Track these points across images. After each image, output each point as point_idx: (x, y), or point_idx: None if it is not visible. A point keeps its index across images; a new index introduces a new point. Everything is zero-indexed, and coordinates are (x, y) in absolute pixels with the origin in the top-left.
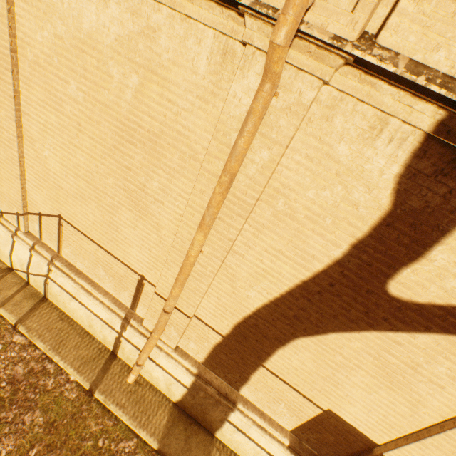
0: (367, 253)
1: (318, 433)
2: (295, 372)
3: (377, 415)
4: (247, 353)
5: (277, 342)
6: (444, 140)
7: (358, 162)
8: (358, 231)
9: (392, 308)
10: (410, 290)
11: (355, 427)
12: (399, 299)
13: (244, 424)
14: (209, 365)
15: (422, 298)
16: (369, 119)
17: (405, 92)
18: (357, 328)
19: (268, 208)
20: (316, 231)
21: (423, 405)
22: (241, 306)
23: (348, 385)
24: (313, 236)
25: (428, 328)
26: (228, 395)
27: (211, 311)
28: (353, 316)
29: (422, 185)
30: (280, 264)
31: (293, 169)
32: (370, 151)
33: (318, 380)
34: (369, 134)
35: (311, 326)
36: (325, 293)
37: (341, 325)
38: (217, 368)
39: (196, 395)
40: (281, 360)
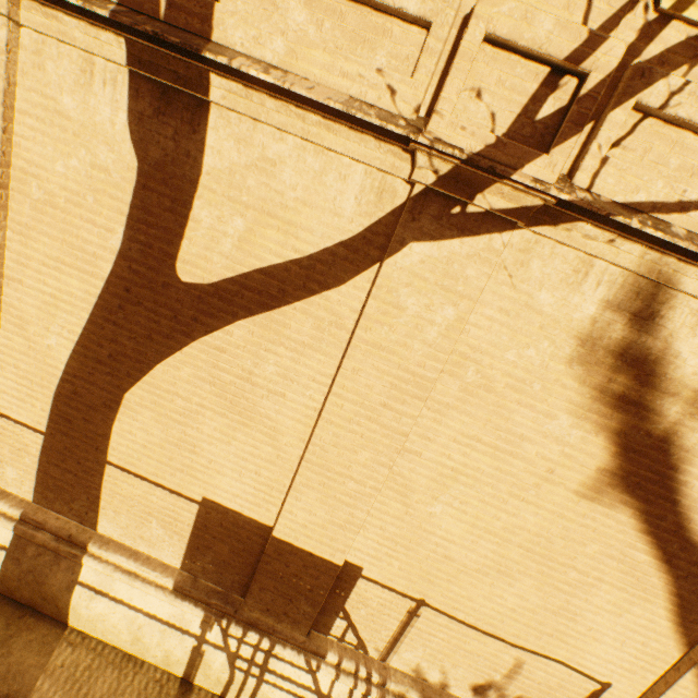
0: (143, 232)
1: (210, 550)
2: (147, 454)
3: (252, 477)
4: (83, 448)
5: (109, 410)
6: (146, 75)
7: (88, 116)
8: (123, 204)
9: (196, 301)
10: (199, 268)
11: (240, 511)
12: (196, 285)
13: (104, 578)
14: (45, 500)
15: (214, 276)
16: (77, 62)
17: (85, 23)
18: (178, 346)
19: (24, 199)
20: (85, 218)
21: (281, 433)
22: (47, 368)
23: (205, 442)
24: (84, 225)
25: (236, 315)
26: (74, 536)
27: (16, 394)
28: (166, 329)
29: (153, 131)
30: (67, 280)
31: (32, 139)
32: (93, 100)
33: (174, 452)
34: (85, 79)
35: (133, 365)
36: (127, 305)
37: (161, 348)
38: (57, 500)
39: (23, 557)
40: (124, 439)
